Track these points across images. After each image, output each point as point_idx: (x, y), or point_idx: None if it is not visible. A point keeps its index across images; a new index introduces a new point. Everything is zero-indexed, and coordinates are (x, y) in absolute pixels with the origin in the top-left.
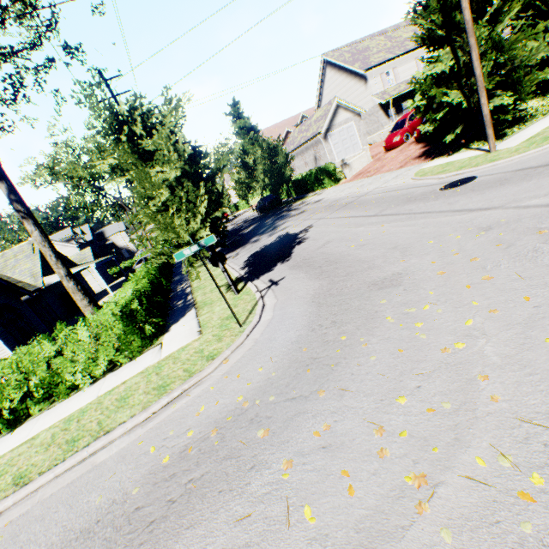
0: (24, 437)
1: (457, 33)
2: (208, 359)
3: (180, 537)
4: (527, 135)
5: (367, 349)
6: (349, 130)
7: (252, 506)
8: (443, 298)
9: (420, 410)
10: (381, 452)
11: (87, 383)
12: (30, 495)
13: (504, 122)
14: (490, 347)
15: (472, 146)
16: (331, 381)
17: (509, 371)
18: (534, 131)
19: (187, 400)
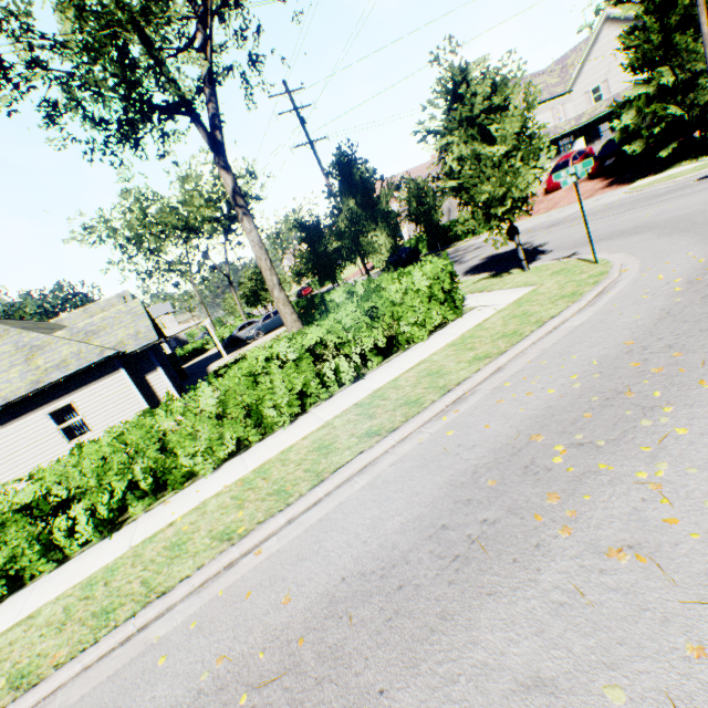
0: (400, 370)
1: (673, 54)
2: (597, 276)
3: None
4: None
5: None
6: None
7: None
8: None
9: None
10: None
11: (424, 336)
12: (517, 356)
13: None
14: None
15: (680, 165)
16: None
17: None
18: None
19: (621, 287)
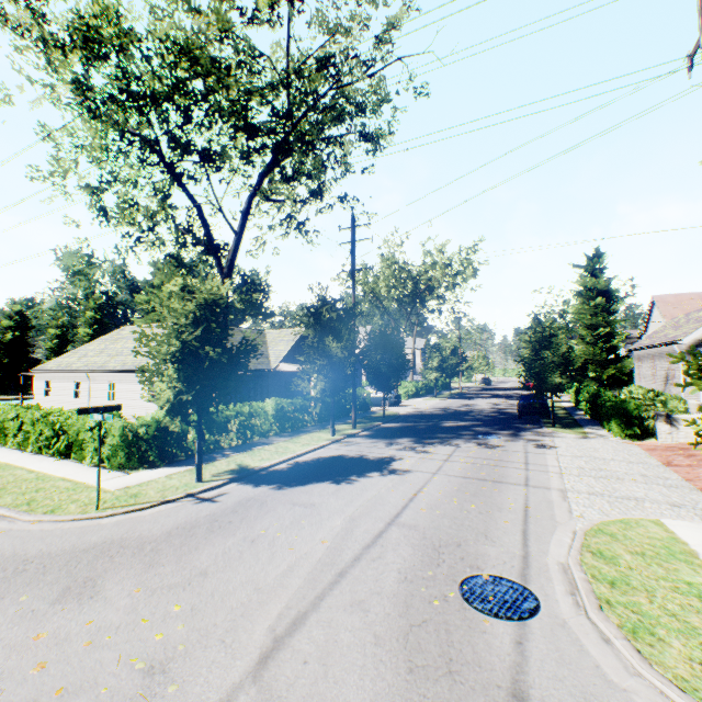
0: (41, 467)
1: None
2: (49, 510)
3: None
4: None
5: None
6: None
7: None
8: None
9: None
10: None
11: (88, 463)
12: None
13: None
14: None
15: None
16: None
17: None
18: None
19: None
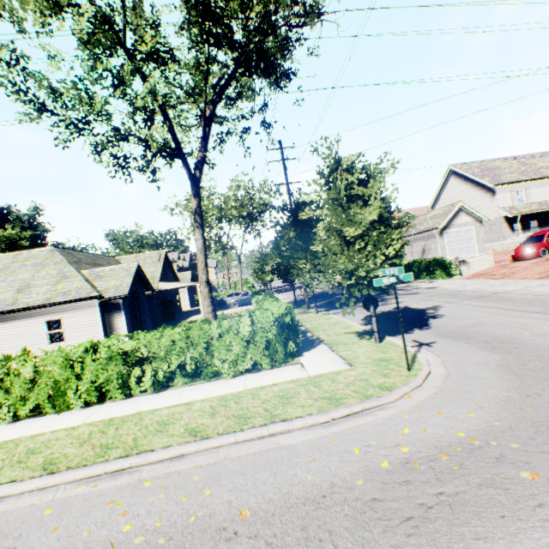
0: (175, 400)
1: None
2: (381, 388)
3: (470, 544)
4: None
5: None
6: (467, 233)
7: None
8: None
9: None
10: None
11: (230, 374)
12: (210, 449)
13: None
14: None
15: None
16: None
17: None
18: None
19: (374, 418)
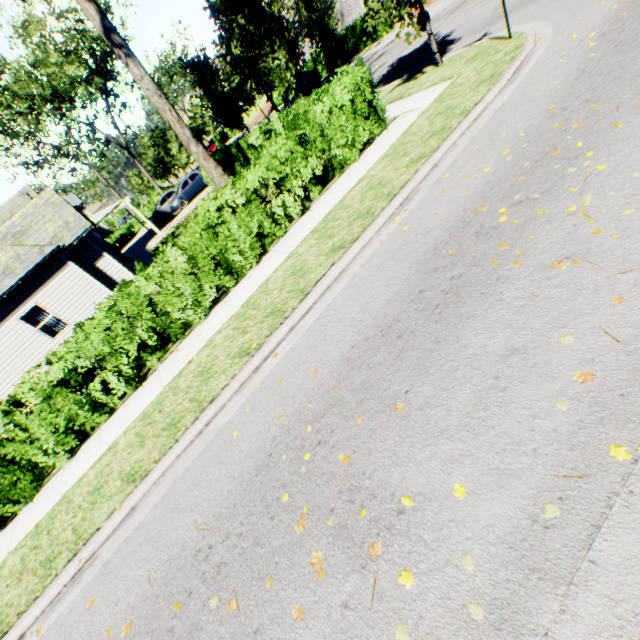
0: (342, 193)
1: None
2: (513, 52)
3: None
4: None
5: None
6: None
7: None
8: None
9: None
10: None
11: (356, 156)
12: (449, 150)
13: None
14: None
15: None
16: None
17: None
18: None
19: (537, 57)
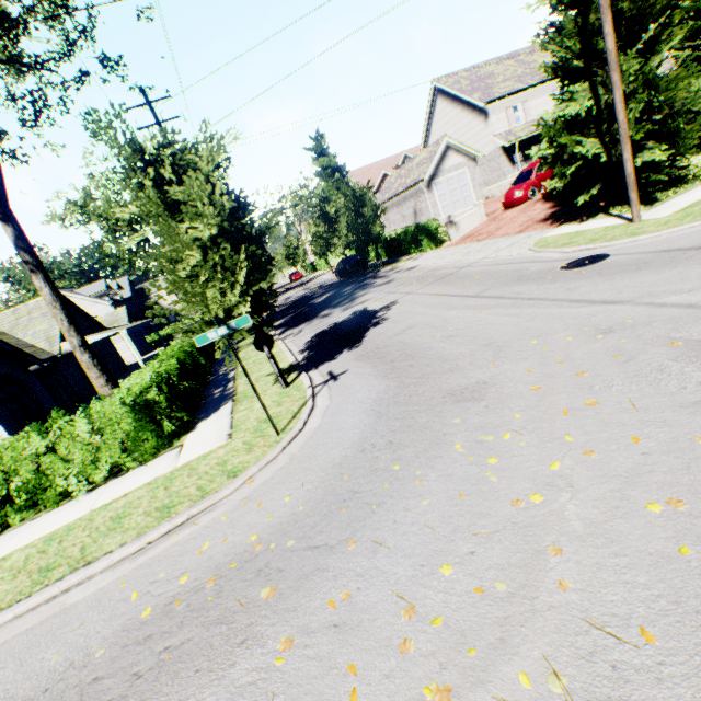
0: None
1: (599, 65)
2: (229, 476)
3: None
4: (684, 202)
5: (421, 488)
6: (460, 179)
7: (229, 699)
8: (531, 426)
9: (466, 588)
10: (403, 644)
11: (82, 491)
12: None
13: (657, 182)
14: (573, 507)
15: (612, 211)
16: (367, 528)
17: (590, 545)
18: (694, 198)
19: (192, 530)
